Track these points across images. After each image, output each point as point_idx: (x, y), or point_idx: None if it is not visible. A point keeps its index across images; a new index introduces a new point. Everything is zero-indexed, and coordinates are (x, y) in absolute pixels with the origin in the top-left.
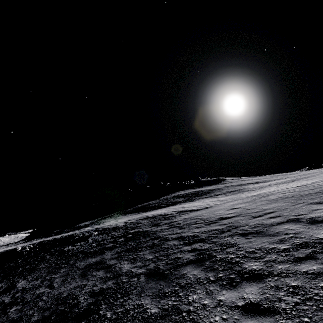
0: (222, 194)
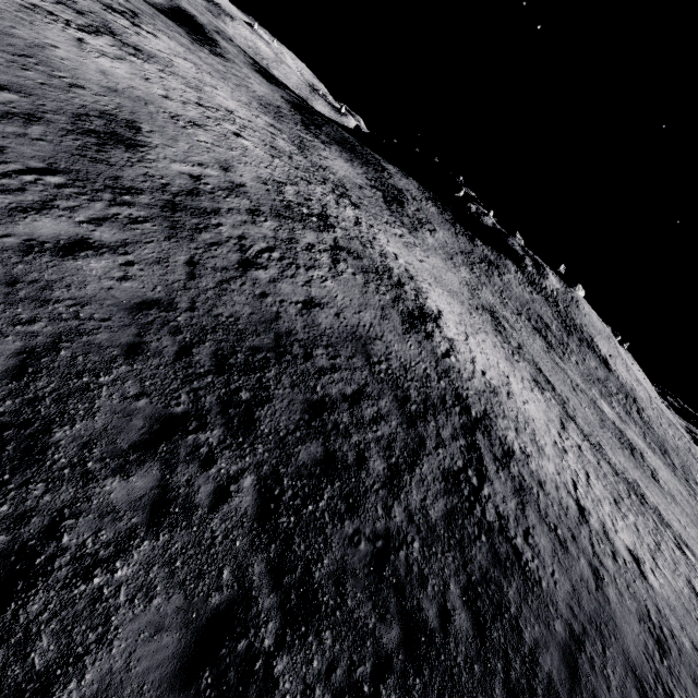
0: (300, 122)
